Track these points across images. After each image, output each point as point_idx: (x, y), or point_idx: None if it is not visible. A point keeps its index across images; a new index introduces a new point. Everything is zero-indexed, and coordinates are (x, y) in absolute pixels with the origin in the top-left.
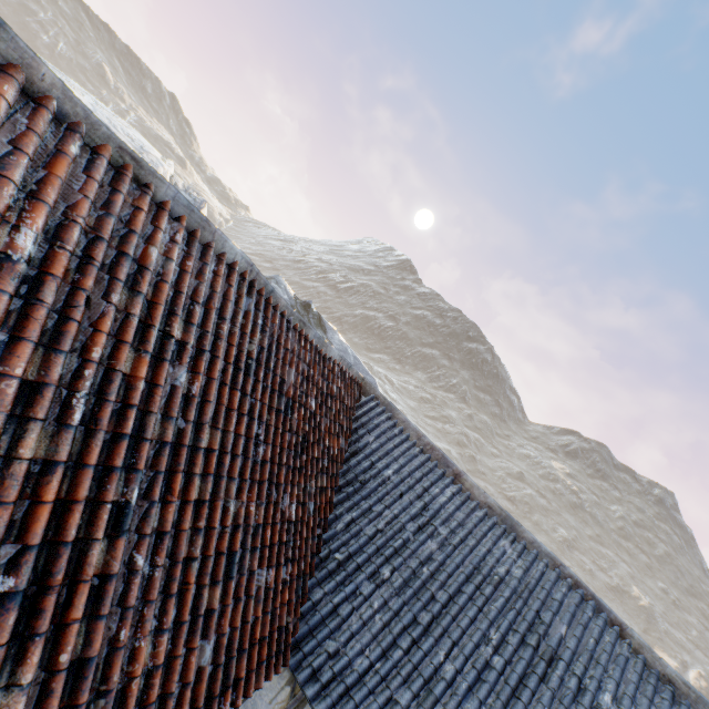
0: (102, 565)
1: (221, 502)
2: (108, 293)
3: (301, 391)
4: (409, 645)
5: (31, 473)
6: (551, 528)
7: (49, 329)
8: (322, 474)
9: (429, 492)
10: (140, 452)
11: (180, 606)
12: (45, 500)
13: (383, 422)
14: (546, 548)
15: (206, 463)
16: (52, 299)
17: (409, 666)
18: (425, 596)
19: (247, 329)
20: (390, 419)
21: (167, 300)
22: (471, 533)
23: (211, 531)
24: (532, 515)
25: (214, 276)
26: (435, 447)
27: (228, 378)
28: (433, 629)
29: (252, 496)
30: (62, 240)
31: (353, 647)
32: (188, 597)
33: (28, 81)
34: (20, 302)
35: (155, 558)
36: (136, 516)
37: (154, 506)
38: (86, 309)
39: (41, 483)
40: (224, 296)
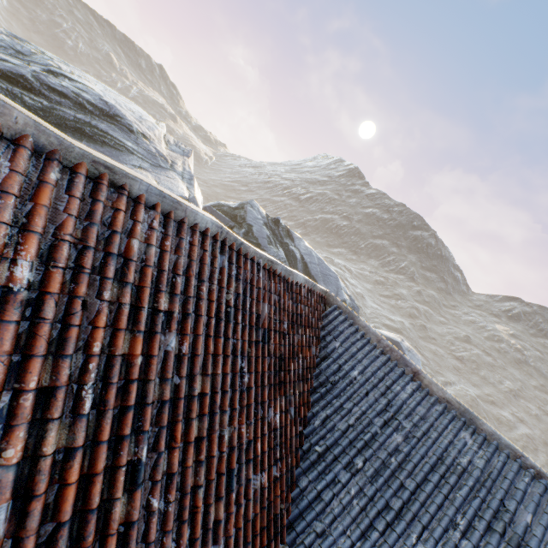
0: (125, 514)
1: (216, 434)
2: (100, 292)
3: (275, 319)
4: (384, 527)
5: (56, 461)
6: (497, 381)
7: (54, 338)
8: (299, 382)
9: (391, 389)
10: (144, 416)
11: (192, 526)
12: (70, 482)
13: (346, 329)
14: (506, 440)
15: (201, 405)
16: (53, 313)
17: (385, 546)
18: (395, 484)
19: (223, 283)
20: (352, 325)
21: (153, 280)
22: (432, 426)
23: (211, 459)
24: (479, 371)
25: (190, 246)
26: (394, 348)
27: (212, 330)
28: (404, 514)
29: (242, 420)
30: (54, 260)
31: (336, 528)
32: (198, 518)
33: (4, 127)
34: (27, 324)
35: (168, 496)
36: (148, 467)
37: (161, 456)
38: (84, 311)
39: (65, 468)
40: (200, 261)
